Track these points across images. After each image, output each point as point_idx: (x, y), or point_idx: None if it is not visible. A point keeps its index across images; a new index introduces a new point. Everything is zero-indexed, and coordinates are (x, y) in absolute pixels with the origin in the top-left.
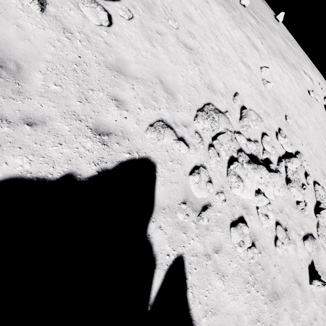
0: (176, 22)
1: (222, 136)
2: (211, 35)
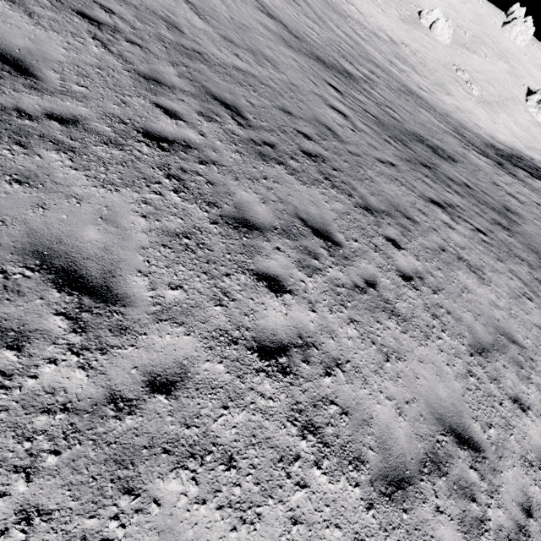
0: None
1: None
2: None
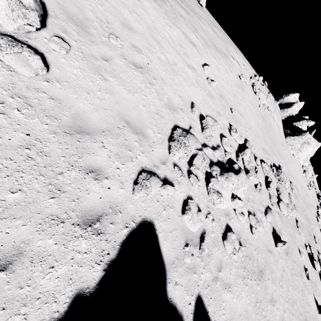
0: (118, 39)
1: (196, 159)
2: (154, 42)
